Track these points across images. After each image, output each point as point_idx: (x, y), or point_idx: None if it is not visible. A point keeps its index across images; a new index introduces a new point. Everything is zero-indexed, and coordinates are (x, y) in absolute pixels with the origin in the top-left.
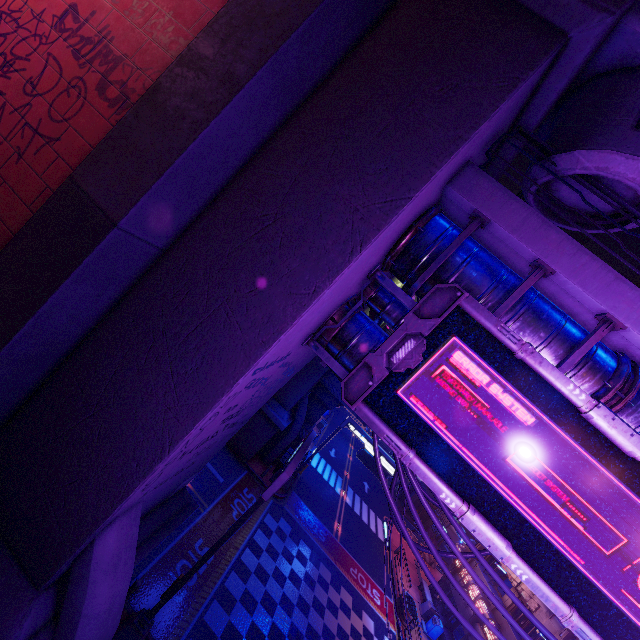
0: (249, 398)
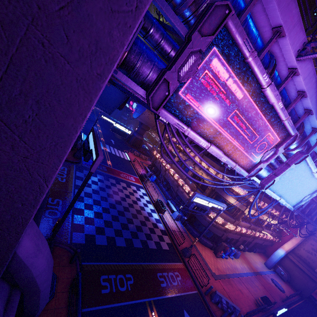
0: None
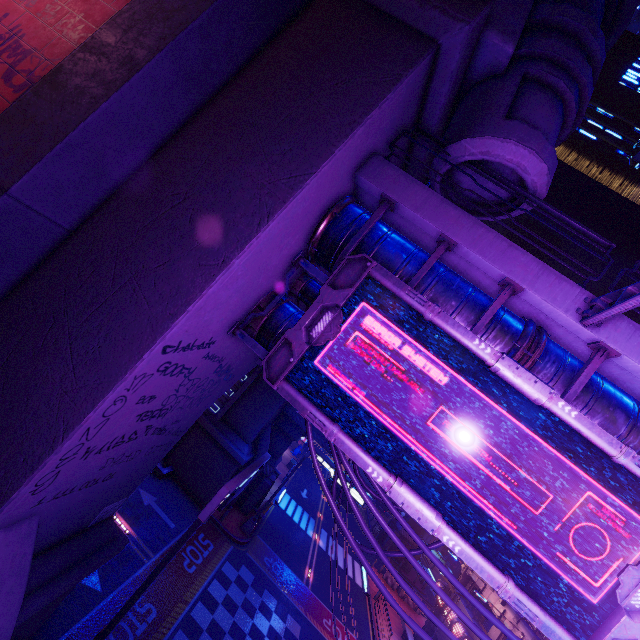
0: (172, 393)
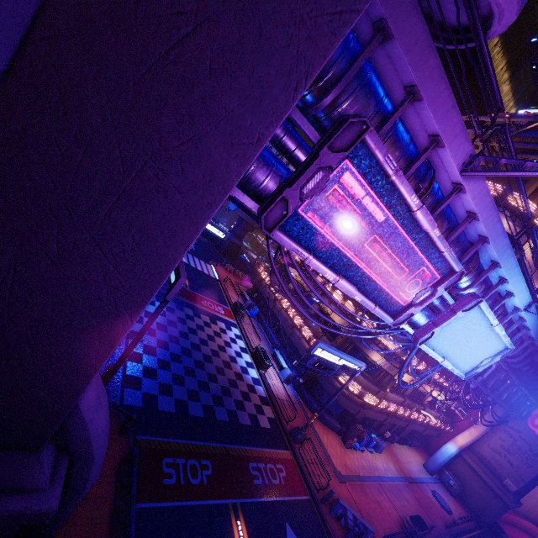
0: None
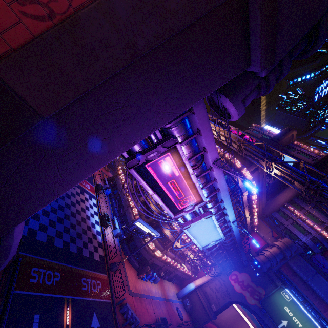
0: None
